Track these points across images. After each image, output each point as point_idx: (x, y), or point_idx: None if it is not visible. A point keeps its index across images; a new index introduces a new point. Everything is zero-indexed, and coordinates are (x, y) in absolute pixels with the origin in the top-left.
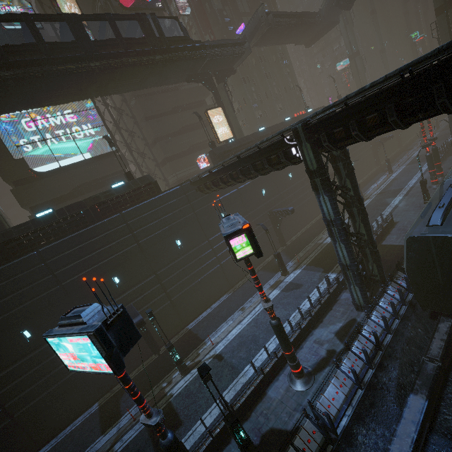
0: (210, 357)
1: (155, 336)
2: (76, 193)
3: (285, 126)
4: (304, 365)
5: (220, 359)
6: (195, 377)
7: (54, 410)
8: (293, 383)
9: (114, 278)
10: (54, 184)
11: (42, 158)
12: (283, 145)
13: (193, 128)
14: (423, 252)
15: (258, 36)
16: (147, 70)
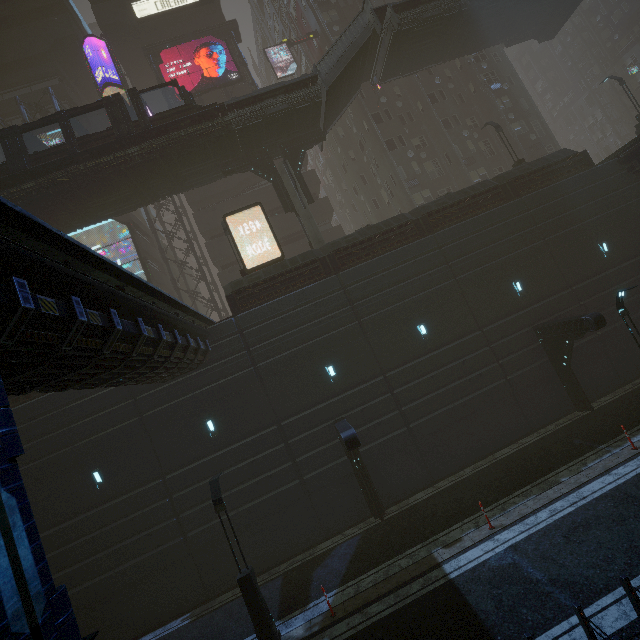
0: None
1: None
2: None
3: (420, 215)
4: None
5: None
6: None
7: None
8: None
9: None
10: None
11: None
12: None
13: (289, 243)
14: None
15: (383, 58)
16: (128, 174)
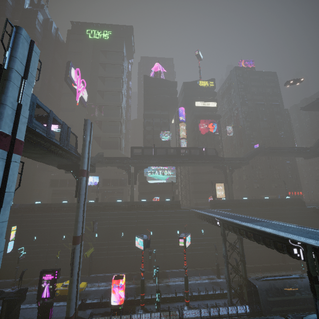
0: (165, 284)
1: (152, 264)
2: (155, 192)
3: (260, 202)
4: (192, 305)
5: (168, 286)
6: (157, 285)
7: (115, 264)
8: (183, 305)
9: (151, 232)
10: (150, 187)
11: (151, 178)
12: (215, 219)
13: (214, 182)
14: (250, 289)
15: (261, 154)
16: (196, 164)
